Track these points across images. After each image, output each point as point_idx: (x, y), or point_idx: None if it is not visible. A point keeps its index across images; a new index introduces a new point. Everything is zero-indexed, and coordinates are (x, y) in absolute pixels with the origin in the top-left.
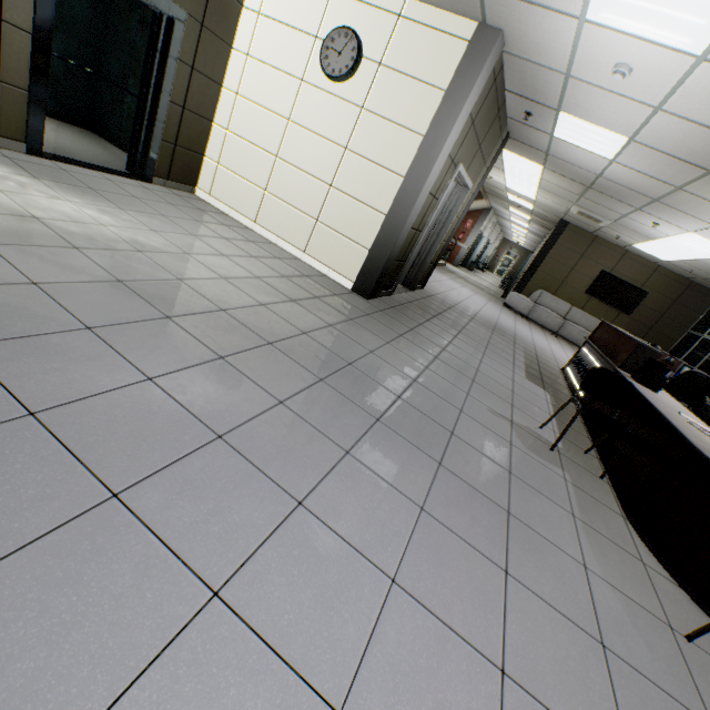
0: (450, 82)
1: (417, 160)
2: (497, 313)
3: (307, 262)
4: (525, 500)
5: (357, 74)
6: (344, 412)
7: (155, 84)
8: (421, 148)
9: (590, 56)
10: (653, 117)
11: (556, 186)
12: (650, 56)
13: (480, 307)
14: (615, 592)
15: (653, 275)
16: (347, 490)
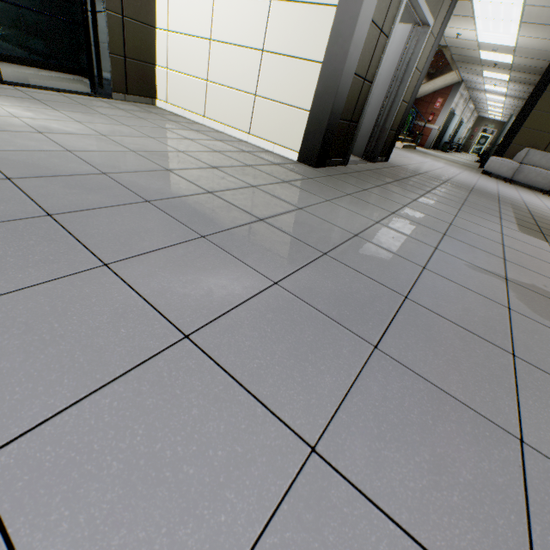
0: None
1: None
2: (475, 178)
3: (253, 143)
4: None
5: None
6: (217, 274)
7: None
8: None
9: None
10: None
11: (545, 9)
12: None
13: (455, 175)
14: None
15: None
16: (136, 418)
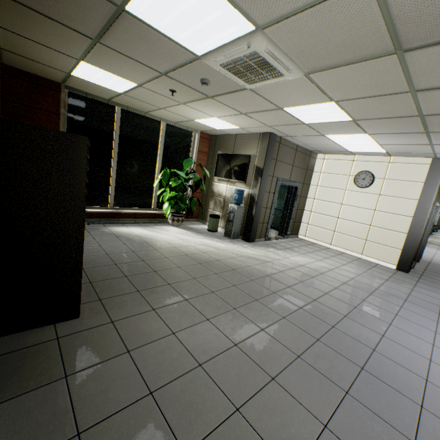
0: (425, 179)
1: (417, 209)
2: None
3: (364, 258)
4: None
5: (373, 184)
6: None
7: (290, 206)
8: (417, 204)
9: None
10: None
11: None
12: None
13: None
14: None
15: None
16: None
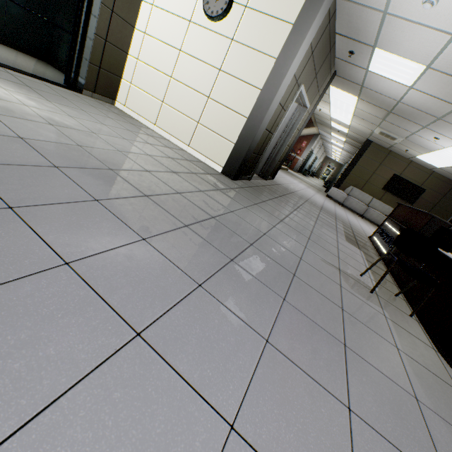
0: (297, 17)
1: (271, 76)
2: (323, 200)
3: (191, 153)
4: (357, 334)
5: (229, 15)
6: (202, 251)
7: (85, 20)
8: (274, 67)
9: None
10: (450, 43)
11: (366, 113)
12: None
13: (312, 195)
14: (447, 426)
15: (429, 178)
16: (194, 321)
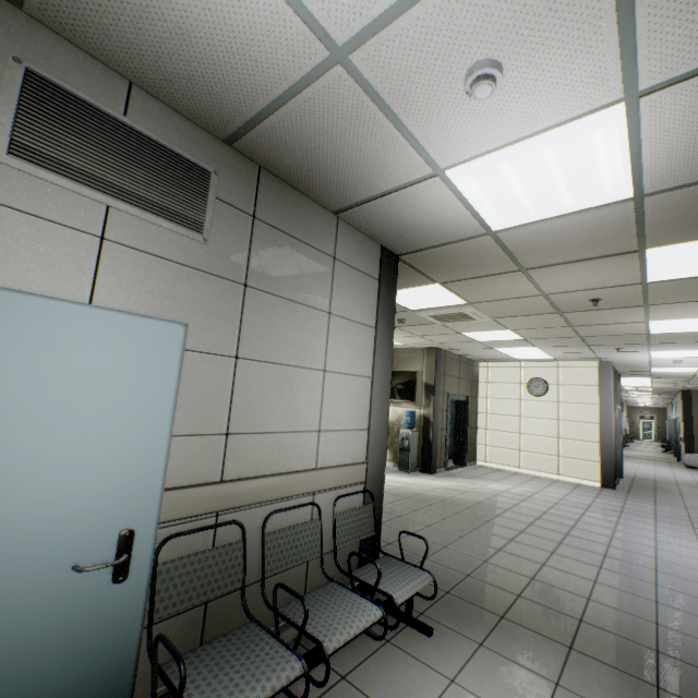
0: (598, 383)
1: (601, 415)
2: (688, 475)
3: (563, 479)
4: None
5: (548, 391)
6: (677, 526)
7: (462, 425)
8: (599, 409)
9: (658, 360)
10: None
11: (665, 381)
12: (686, 358)
13: (671, 475)
14: None
15: None
16: None
